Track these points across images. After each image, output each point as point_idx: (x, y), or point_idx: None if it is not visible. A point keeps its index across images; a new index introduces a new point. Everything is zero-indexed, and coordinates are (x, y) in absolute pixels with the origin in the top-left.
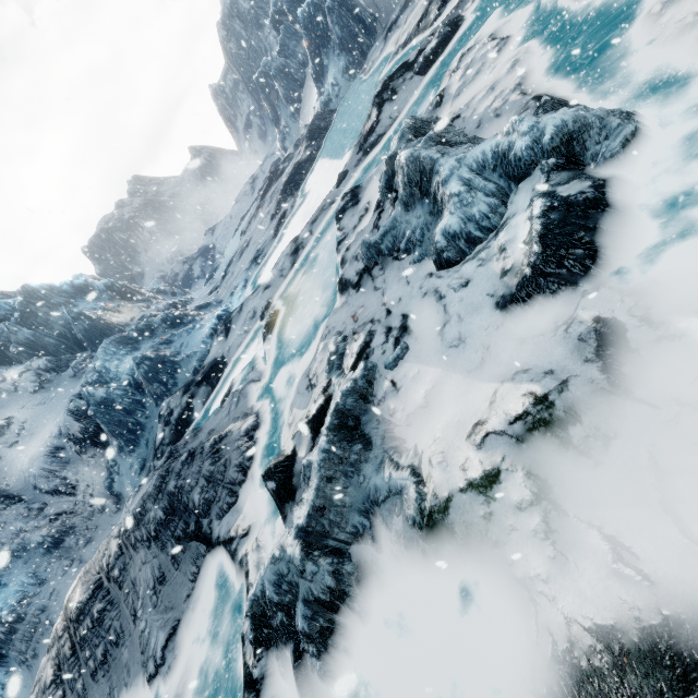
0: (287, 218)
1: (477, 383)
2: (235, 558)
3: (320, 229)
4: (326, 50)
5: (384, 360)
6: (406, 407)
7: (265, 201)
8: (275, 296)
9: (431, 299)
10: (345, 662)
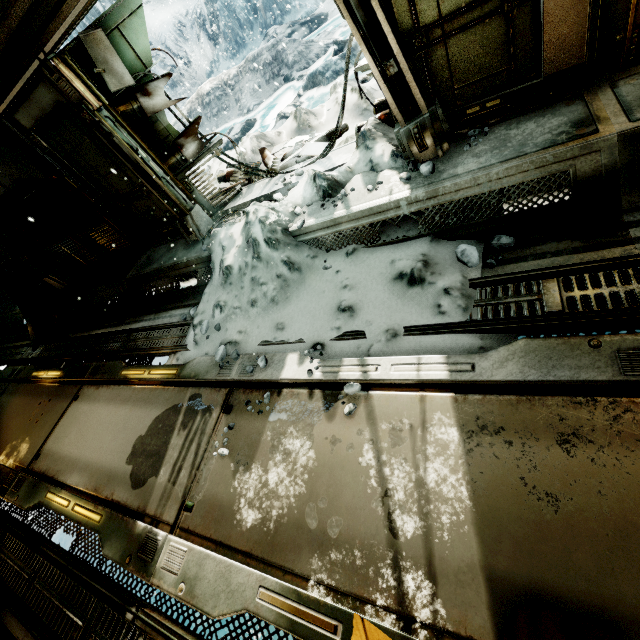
0: None
1: None
2: (301, 80)
3: None
4: None
5: None
6: None
7: None
8: None
9: None
10: None
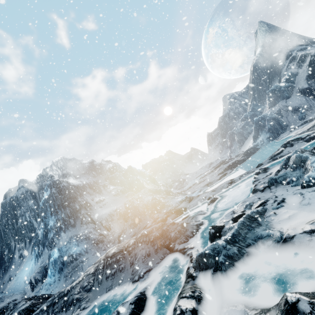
0: (226, 175)
1: (313, 214)
2: (185, 253)
3: (244, 178)
4: (261, 130)
5: (271, 207)
6: (279, 218)
7: (216, 169)
8: (216, 194)
9: (297, 195)
10: (235, 276)
